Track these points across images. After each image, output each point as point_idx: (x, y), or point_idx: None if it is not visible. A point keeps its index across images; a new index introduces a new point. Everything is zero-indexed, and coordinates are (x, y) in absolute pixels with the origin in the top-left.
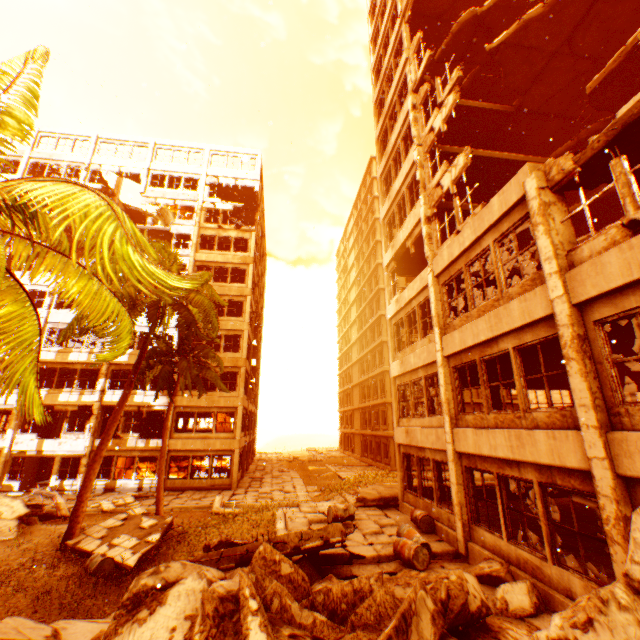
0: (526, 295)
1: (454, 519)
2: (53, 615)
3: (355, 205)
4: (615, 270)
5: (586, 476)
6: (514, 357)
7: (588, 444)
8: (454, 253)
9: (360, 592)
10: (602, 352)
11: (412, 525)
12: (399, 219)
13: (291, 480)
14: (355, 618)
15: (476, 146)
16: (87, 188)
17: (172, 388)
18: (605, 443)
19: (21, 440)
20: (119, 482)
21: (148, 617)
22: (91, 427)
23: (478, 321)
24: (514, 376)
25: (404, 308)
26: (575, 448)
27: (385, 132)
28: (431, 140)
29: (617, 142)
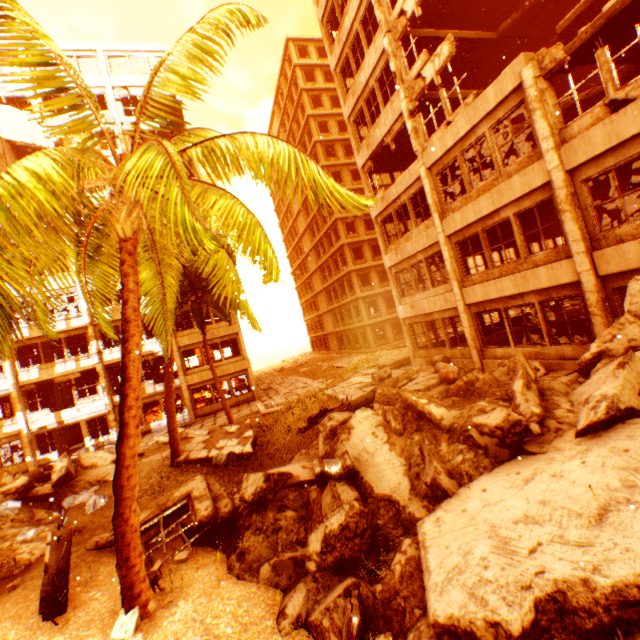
0: (525, 171)
1: (469, 350)
2: (230, 487)
3: (276, 102)
4: (599, 141)
5: (574, 286)
6: (514, 222)
7: (578, 264)
8: (448, 144)
9: (469, 382)
10: (586, 202)
11: (432, 368)
12: (369, 116)
13: (298, 381)
14: (478, 391)
15: (426, 23)
16: (268, 136)
17: (203, 323)
18: (590, 260)
19: (35, 419)
20: (153, 424)
21: (349, 436)
22: (103, 387)
23: (479, 200)
24: (515, 236)
25: (392, 204)
26: (568, 270)
27: (331, 13)
28: (403, 26)
29: (599, 33)
